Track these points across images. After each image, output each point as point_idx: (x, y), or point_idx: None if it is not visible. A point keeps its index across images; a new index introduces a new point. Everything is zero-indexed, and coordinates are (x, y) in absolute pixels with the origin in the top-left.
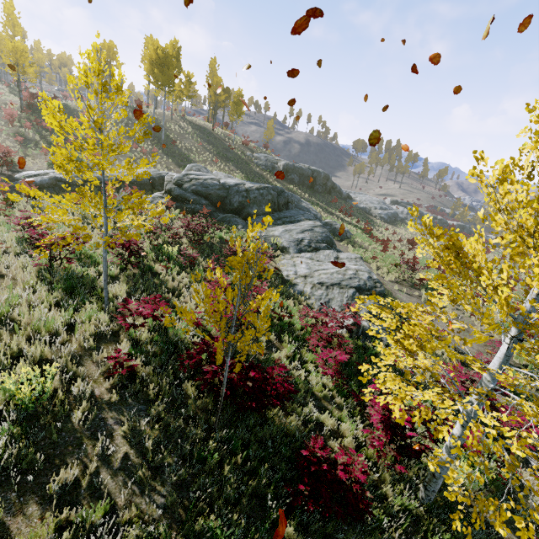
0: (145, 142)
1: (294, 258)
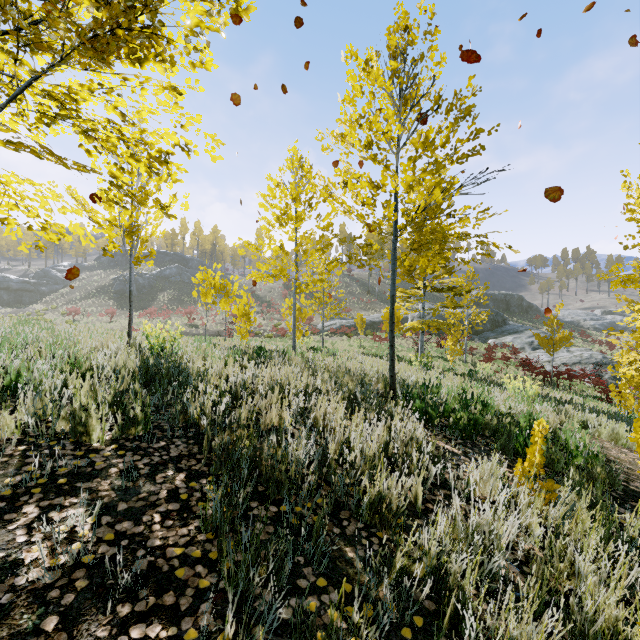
0: (363, 296)
1: (531, 353)
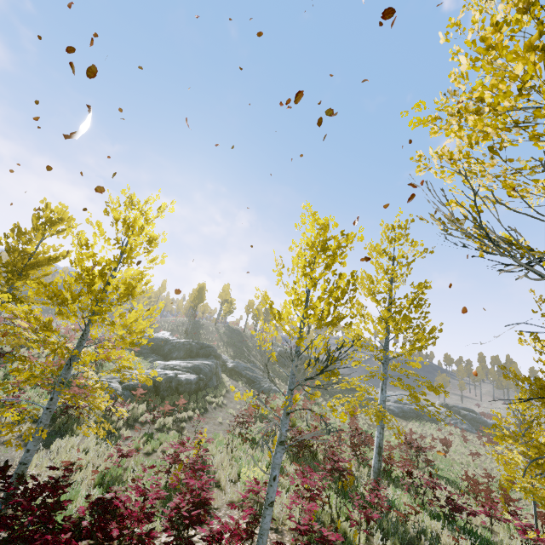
0: (179, 333)
1: None
